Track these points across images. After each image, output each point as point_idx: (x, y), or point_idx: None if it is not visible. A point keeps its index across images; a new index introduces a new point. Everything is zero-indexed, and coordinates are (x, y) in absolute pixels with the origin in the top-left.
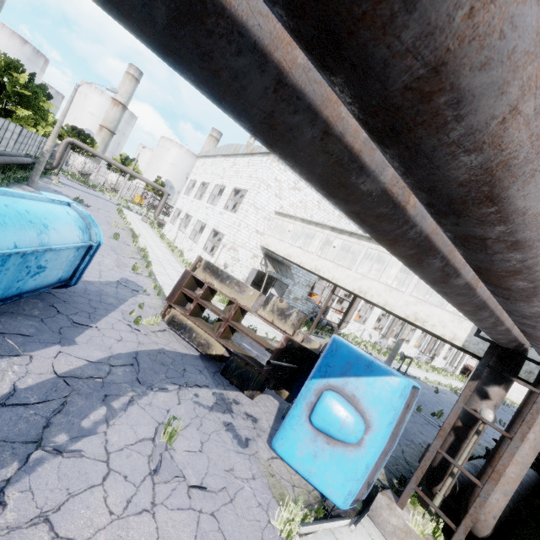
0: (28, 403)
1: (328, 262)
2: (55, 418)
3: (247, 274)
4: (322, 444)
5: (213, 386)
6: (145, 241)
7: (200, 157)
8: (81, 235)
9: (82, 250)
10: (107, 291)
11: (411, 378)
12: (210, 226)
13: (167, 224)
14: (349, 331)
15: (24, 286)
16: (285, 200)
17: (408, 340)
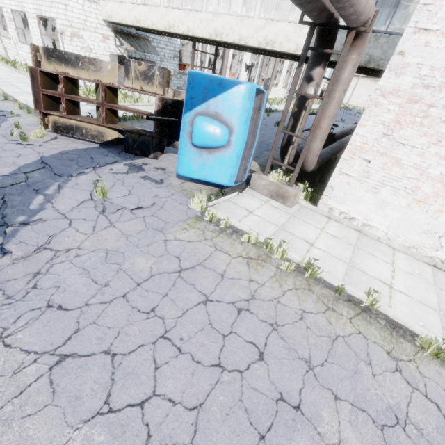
0: None
1: (178, 12)
2: (5, 211)
3: None
4: (206, 156)
5: (122, 160)
6: None
7: None
8: None
9: None
10: None
11: (280, 112)
12: (31, 13)
13: None
14: None
15: None
16: None
17: (277, 83)
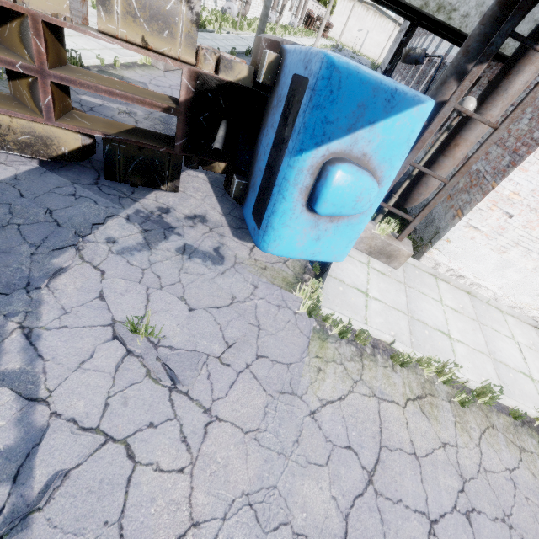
0: None
1: None
2: None
3: None
4: (325, 225)
5: (116, 207)
6: None
7: None
8: None
9: None
10: None
11: None
12: None
13: None
14: None
15: None
16: None
17: None
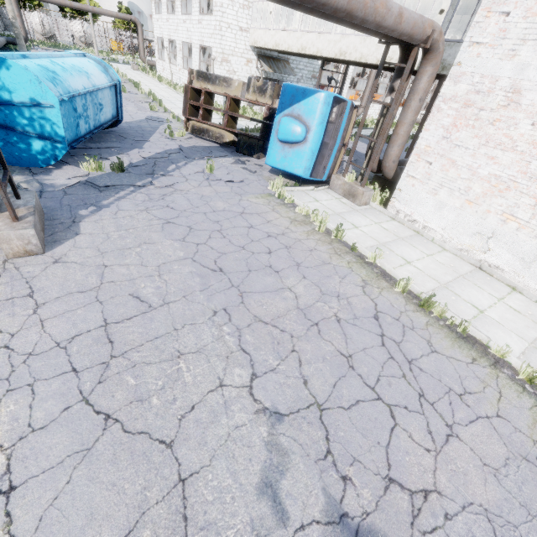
0: (140, 165)
1: (311, 35)
2: (155, 169)
3: None
4: (288, 149)
5: (232, 156)
6: (147, 88)
7: None
8: (106, 77)
9: (112, 90)
10: (143, 125)
11: None
12: (196, 44)
13: (158, 63)
14: (369, 116)
15: (100, 120)
16: None
17: None
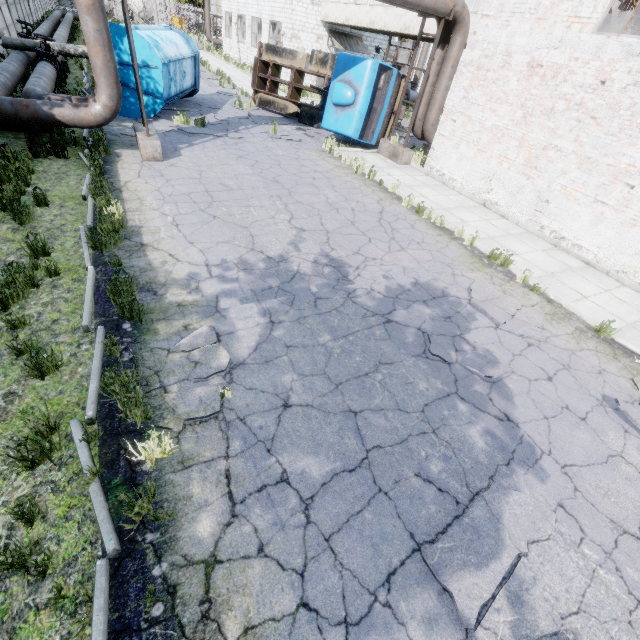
0: (217, 124)
1: (379, 9)
2: (228, 127)
3: None
4: (340, 113)
5: (294, 125)
6: (215, 67)
7: None
8: (189, 49)
9: (193, 60)
10: (215, 98)
11: None
12: (266, 19)
13: (224, 42)
14: None
15: (183, 86)
16: None
17: None
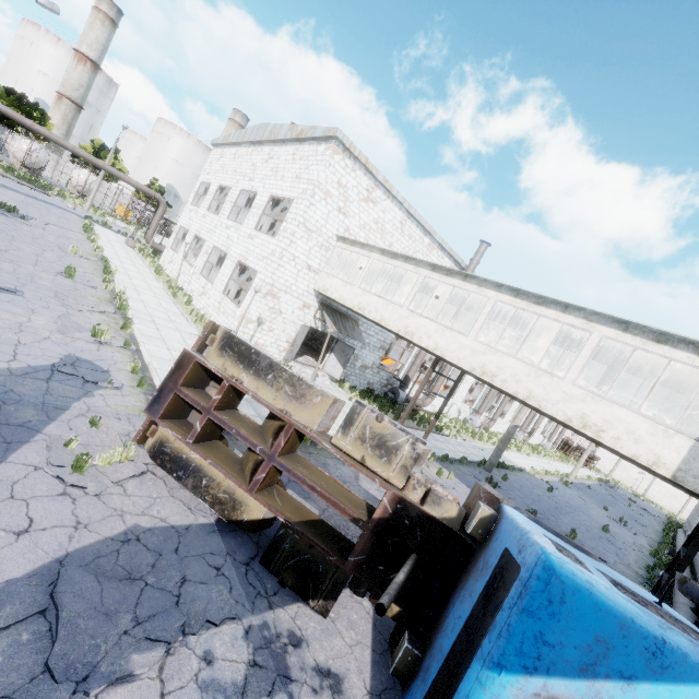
0: None
1: (428, 322)
2: None
3: (294, 334)
4: None
5: (246, 606)
6: (127, 279)
7: (215, 146)
8: None
9: None
10: (22, 392)
11: (517, 472)
12: (234, 257)
13: (166, 252)
14: (433, 407)
15: None
16: (353, 218)
17: (504, 413)
